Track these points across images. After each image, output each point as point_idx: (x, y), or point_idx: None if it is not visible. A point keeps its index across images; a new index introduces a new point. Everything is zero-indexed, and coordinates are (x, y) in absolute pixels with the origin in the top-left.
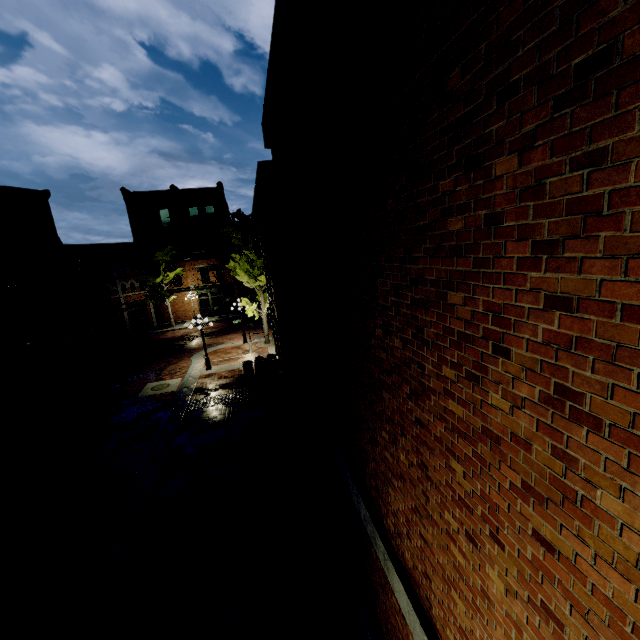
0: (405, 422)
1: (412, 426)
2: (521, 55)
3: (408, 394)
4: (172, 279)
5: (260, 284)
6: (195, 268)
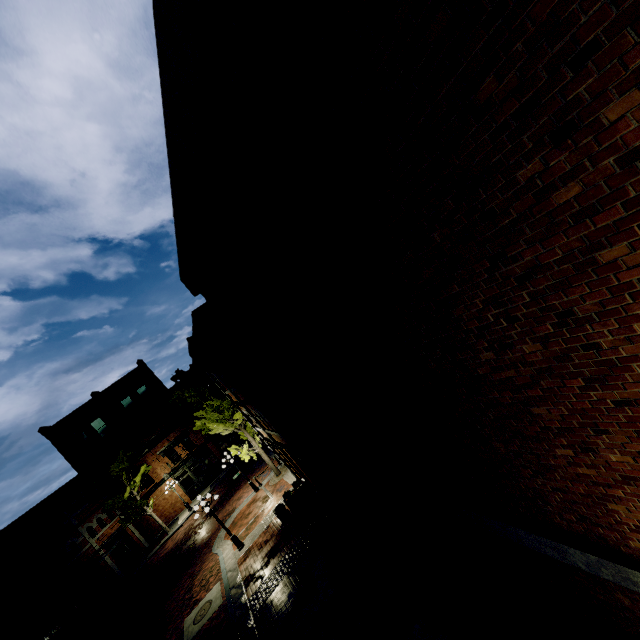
0: (596, 417)
1: (613, 414)
2: (586, 21)
3: (583, 386)
4: (140, 482)
5: (238, 423)
6: (158, 455)
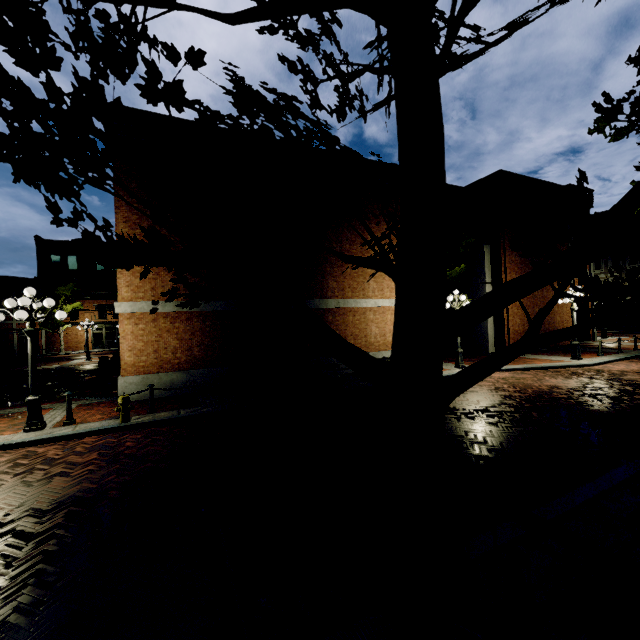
0: None
1: None
2: None
3: None
4: (69, 311)
5: None
6: (94, 306)
